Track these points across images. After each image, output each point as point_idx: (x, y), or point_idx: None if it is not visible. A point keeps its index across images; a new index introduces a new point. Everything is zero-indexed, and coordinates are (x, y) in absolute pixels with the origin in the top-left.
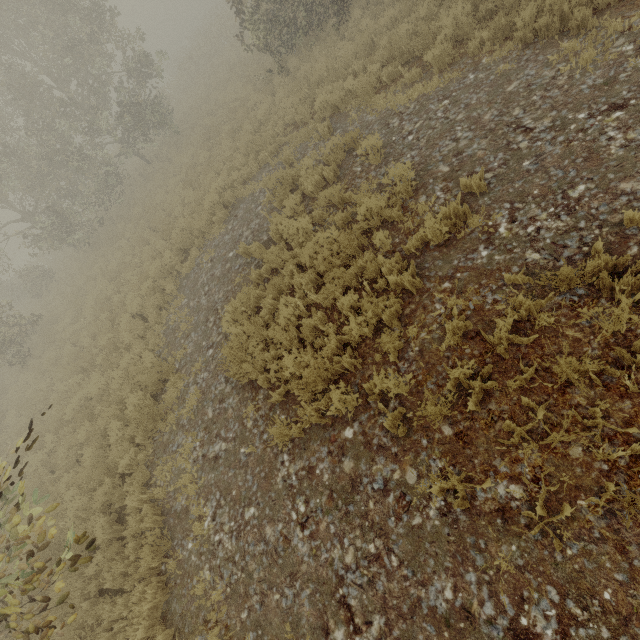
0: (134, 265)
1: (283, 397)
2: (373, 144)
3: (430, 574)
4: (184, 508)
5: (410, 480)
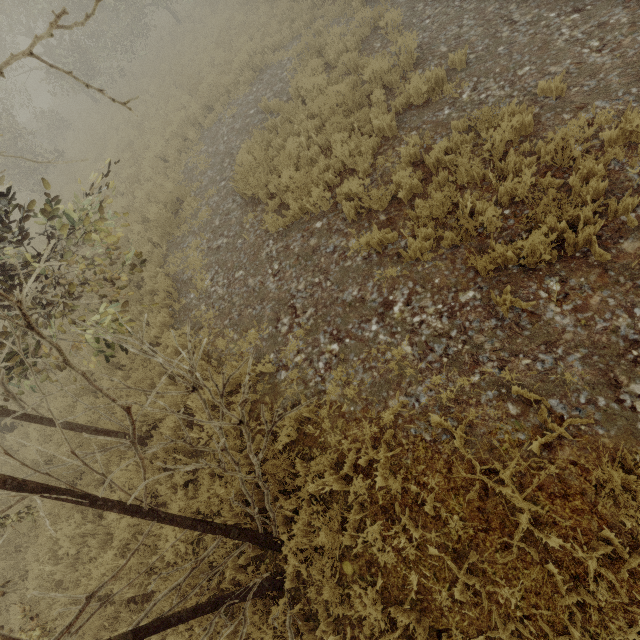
0: (158, 117)
1: (276, 208)
2: (394, 19)
3: (348, 286)
4: (190, 277)
5: (351, 245)
